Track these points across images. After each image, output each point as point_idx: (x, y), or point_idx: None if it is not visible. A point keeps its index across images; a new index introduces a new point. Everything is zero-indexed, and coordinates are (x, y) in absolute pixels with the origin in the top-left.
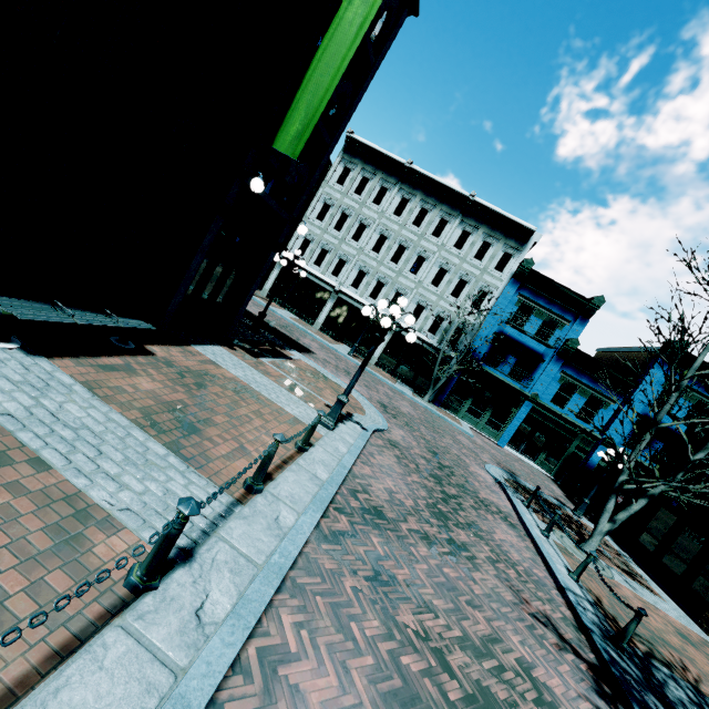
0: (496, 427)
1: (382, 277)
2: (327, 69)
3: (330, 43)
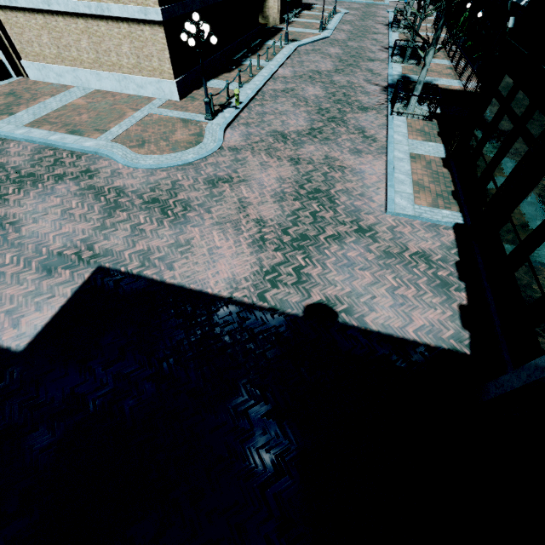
0: None
1: None
2: None
3: None
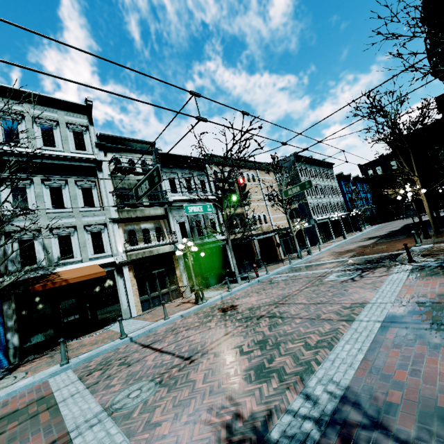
0: (361, 224)
1: (329, 203)
2: None
3: None
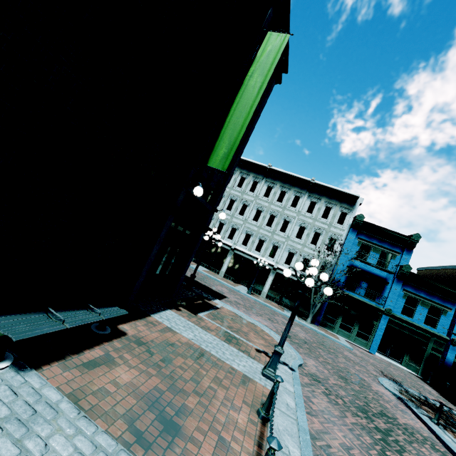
0: (365, 337)
1: (262, 236)
2: (240, 114)
3: (241, 99)
